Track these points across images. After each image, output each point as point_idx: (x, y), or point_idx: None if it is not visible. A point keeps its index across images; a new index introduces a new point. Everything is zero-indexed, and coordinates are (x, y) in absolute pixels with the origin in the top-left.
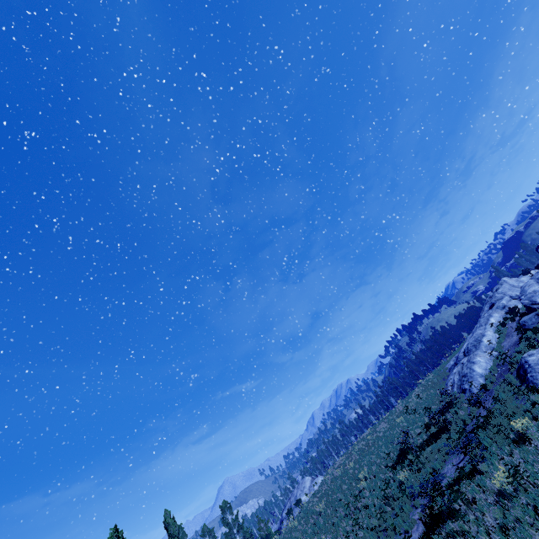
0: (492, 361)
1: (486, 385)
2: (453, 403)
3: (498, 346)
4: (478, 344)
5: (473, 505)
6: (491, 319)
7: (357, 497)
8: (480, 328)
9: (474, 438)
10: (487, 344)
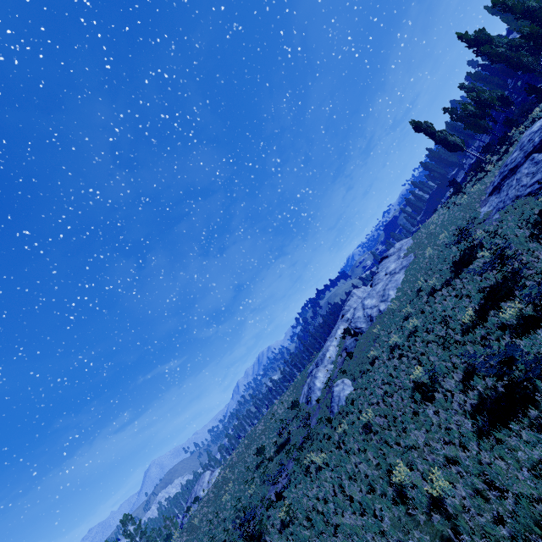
0: (329, 375)
1: (319, 399)
2: (296, 417)
3: (335, 360)
4: (324, 358)
5: (270, 530)
6: (338, 331)
7: (222, 509)
8: (330, 339)
9: (283, 470)
10: (328, 358)
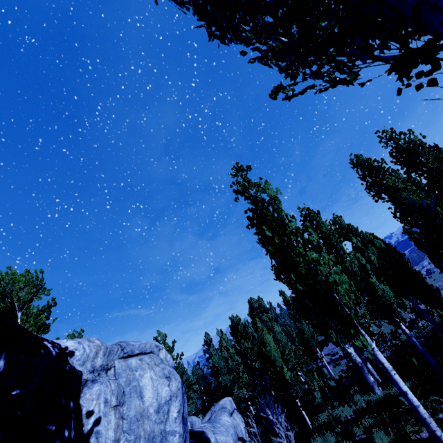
0: None
1: None
2: (433, 272)
3: None
4: None
5: None
6: None
7: None
8: None
9: None
10: None
